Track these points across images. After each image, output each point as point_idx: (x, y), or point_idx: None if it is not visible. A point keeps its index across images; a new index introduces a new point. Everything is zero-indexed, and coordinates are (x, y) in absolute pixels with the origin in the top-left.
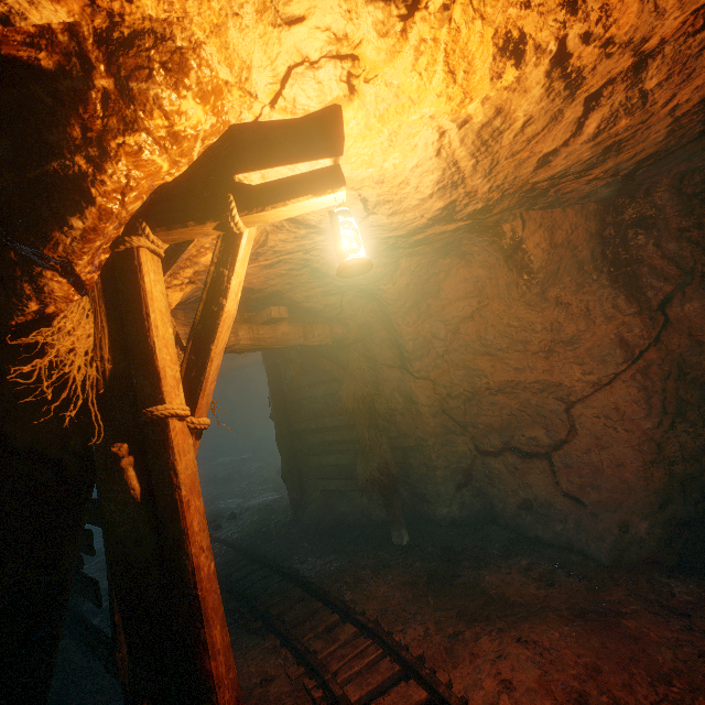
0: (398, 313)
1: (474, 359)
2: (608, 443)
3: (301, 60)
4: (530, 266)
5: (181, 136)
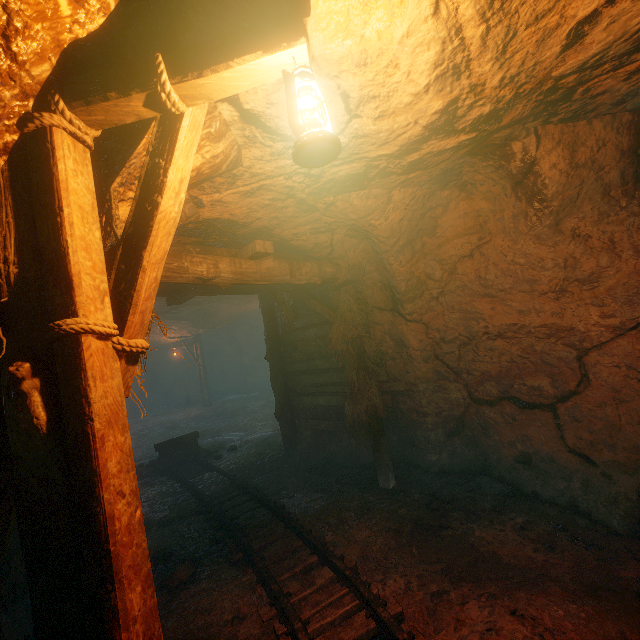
0: (390, 251)
1: (471, 301)
2: (629, 396)
3: None
4: (543, 191)
5: None
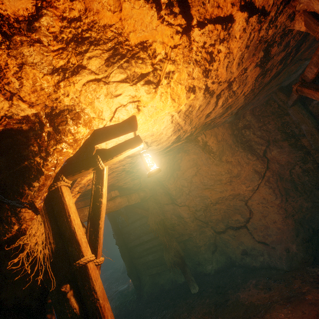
0: (165, 180)
1: (202, 192)
2: (266, 214)
3: (120, 105)
4: (212, 150)
5: (78, 139)
